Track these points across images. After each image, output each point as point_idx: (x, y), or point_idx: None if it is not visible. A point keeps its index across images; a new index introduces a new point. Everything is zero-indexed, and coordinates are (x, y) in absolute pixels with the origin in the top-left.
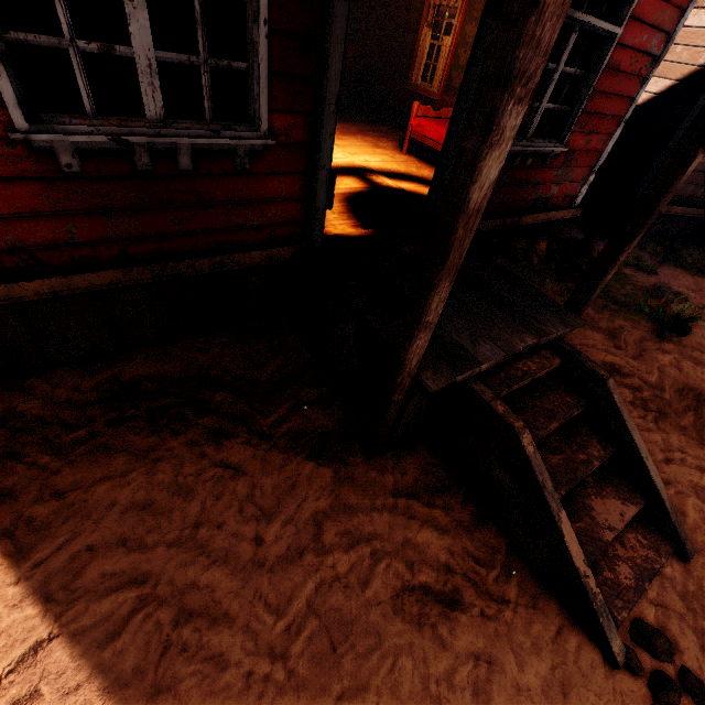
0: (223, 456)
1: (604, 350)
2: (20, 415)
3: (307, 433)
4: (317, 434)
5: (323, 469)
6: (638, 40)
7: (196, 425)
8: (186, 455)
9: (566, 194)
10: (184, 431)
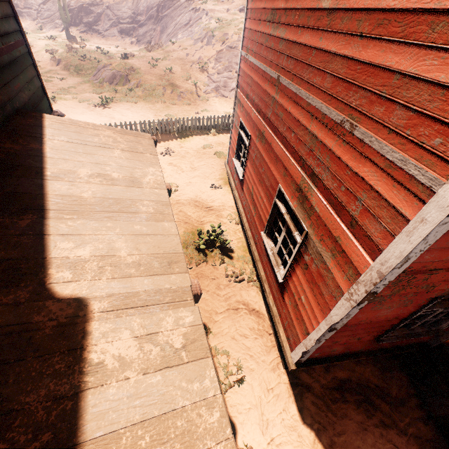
0: (389, 437)
1: None
2: (313, 387)
3: (420, 436)
4: (425, 439)
5: None
6: None
7: (374, 415)
8: (376, 431)
9: None
10: (370, 416)
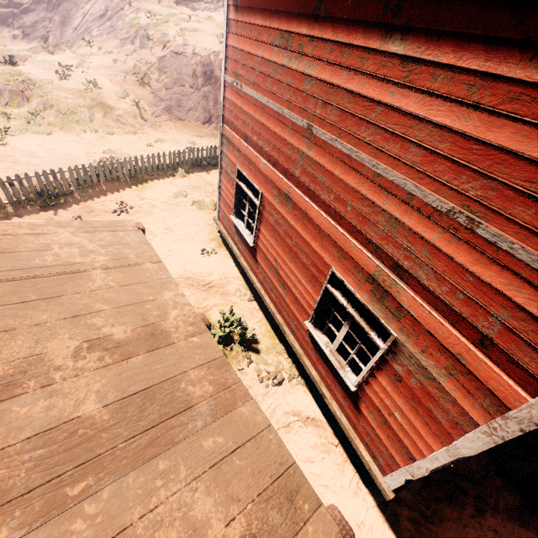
0: (488, 524)
1: None
2: (402, 497)
3: (510, 508)
4: (514, 508)
5: (529, 532)
6: None
7: (467, 504)
8: (475, 523)
9: None
10: (464, 507)
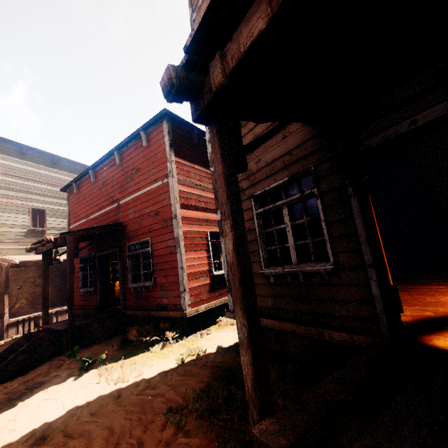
0: None
1: (74, 361)
2: None
3: None
4: None
5: None
6: (162, 246)
7: None
8: None
9: (174, 303)
10: None
